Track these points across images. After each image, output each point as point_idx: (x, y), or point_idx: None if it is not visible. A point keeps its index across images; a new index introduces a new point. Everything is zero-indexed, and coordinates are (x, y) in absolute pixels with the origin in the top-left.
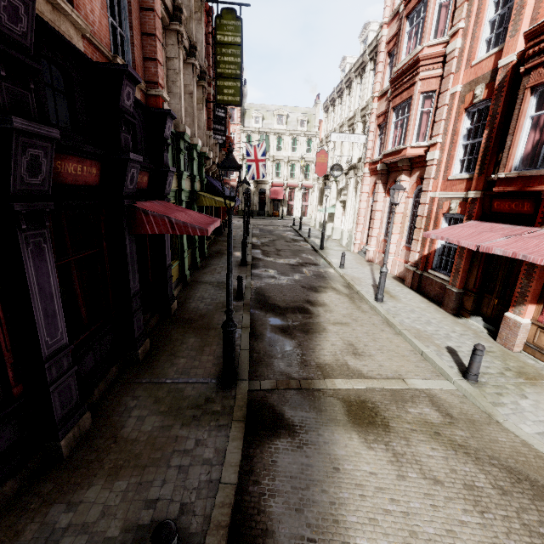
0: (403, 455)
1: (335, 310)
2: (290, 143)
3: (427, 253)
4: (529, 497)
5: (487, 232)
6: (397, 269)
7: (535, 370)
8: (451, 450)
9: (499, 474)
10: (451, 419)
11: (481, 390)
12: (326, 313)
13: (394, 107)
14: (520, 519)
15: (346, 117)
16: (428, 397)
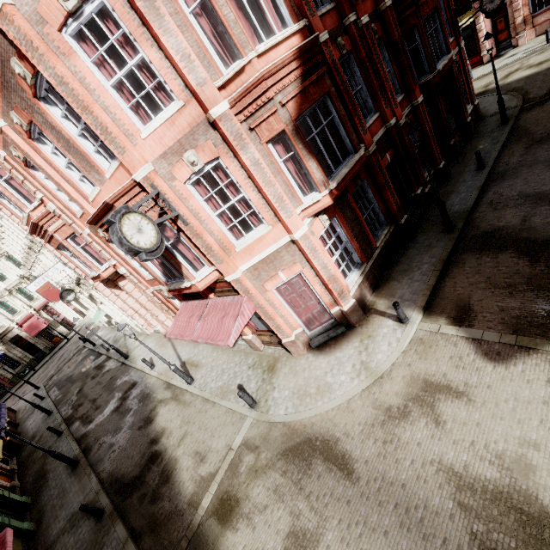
0: (250, 511)
1: (173, 428)
2: None
3: None
4: (292, 462)
5: (191, 318)
6: None
7: (273, 357)
8: (264, 474)
9: (282, 463)
10: (258, 449)
11: (260, 408)
12: (169, 439)
13: (57, 247)
14: (293, 482)
15: (24, 243)
16: (245, 446)
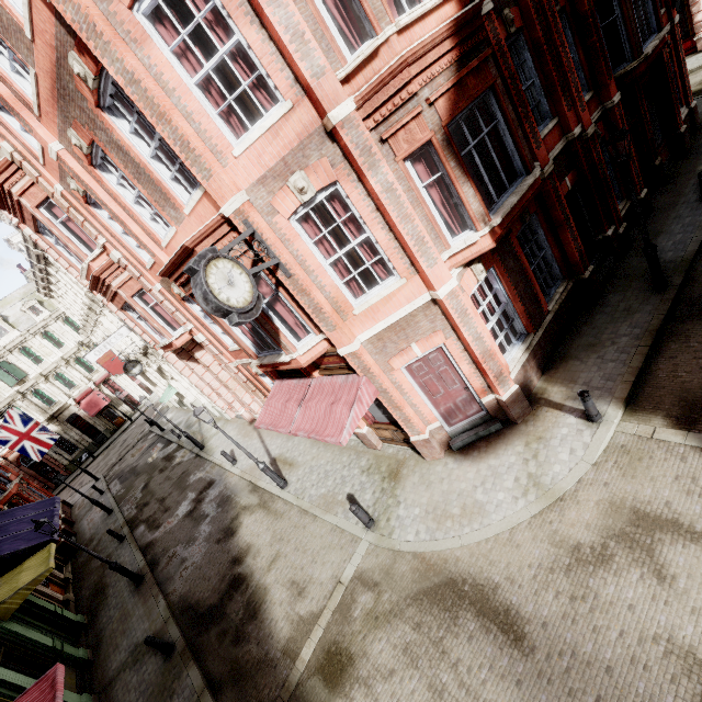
0: (369, 675)
1: (261, 545)
2: (45, 342)
3: None
4: (429, 611)
5: (288, 402)
6: None
7: (395, 459)
8: (388, 624)
9: (413, 611)
10: (378, 587)
11: (379, 529)
12: (256, 559)
13: (122, 307)
14: (431, 641)
15: (83, 302)
16: (359, 580)
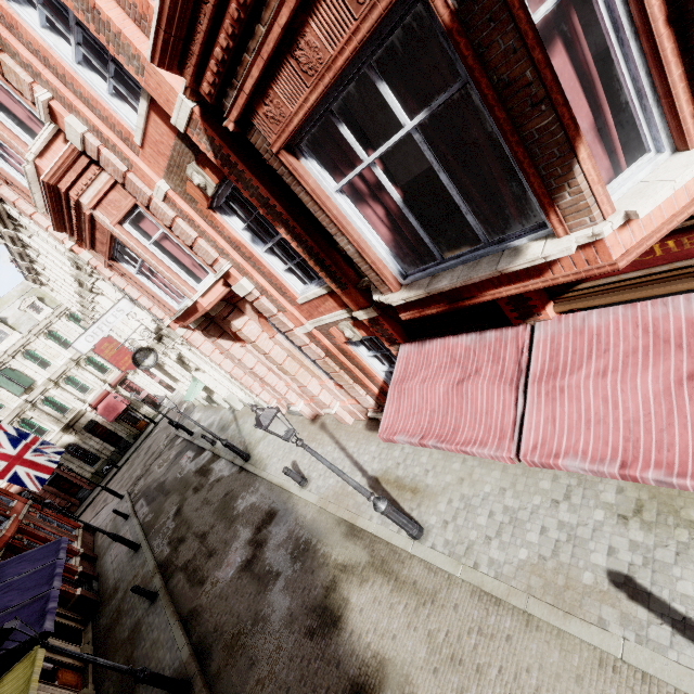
0: None
1: (408, 666)
2: (50, 343)
3: (379, 389)
4: None
5: (468, 384)
6: (357, 412)
7: None
8: None
9: None
10: None
11: None
12: None
13: (111, 256)
14: None
15: (74, 280)
16: None
